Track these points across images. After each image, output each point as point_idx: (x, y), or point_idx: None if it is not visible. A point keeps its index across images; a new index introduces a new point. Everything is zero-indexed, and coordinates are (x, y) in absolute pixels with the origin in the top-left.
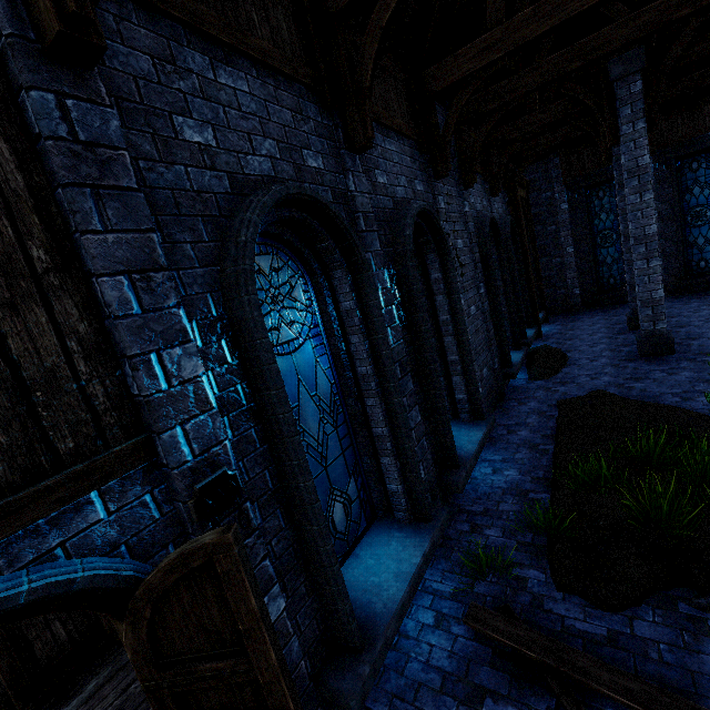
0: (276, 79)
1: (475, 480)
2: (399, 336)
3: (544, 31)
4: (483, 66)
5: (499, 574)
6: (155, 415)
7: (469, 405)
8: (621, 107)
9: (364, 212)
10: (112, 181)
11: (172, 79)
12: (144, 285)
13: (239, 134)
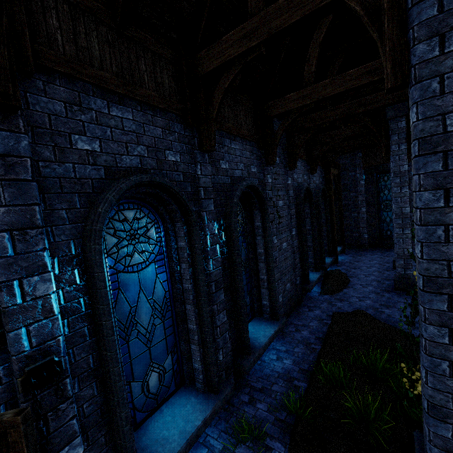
0: (155, 110)
1: (263, 363)
2: (219, 264)
3: (335, 93)
4: (299, 106)
5: (255, 441)
6: (7, 320)
7: (270, 309)
8: (392, 134)
9: (205, 187)
10: (14, 176)
11: (76, 114)
12: (21, 238)
13: (119, 143)
